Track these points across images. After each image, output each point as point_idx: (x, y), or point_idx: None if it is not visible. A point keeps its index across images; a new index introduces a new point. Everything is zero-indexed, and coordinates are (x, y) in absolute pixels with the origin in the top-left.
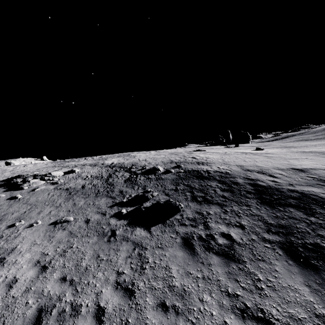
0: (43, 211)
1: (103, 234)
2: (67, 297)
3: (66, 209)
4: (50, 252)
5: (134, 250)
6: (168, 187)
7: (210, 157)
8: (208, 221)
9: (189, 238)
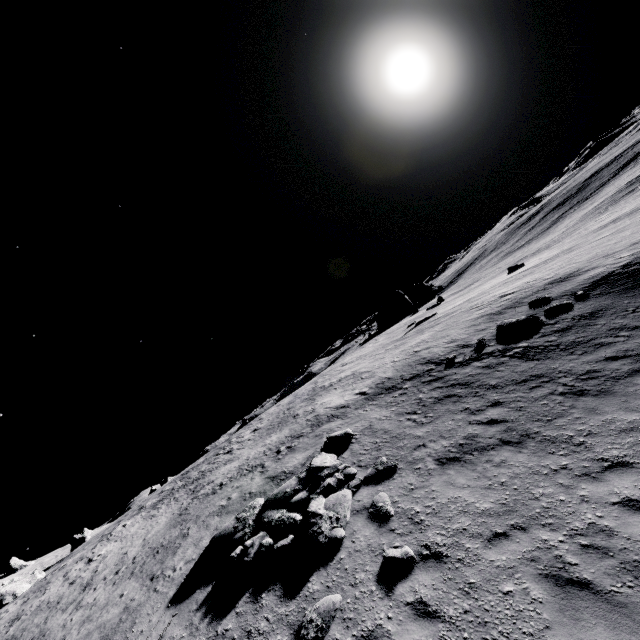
0: (633, 497)
1: None
2: None
3: None
4: None
5: None
6: None
7: (529, 280)
8: None
9: None
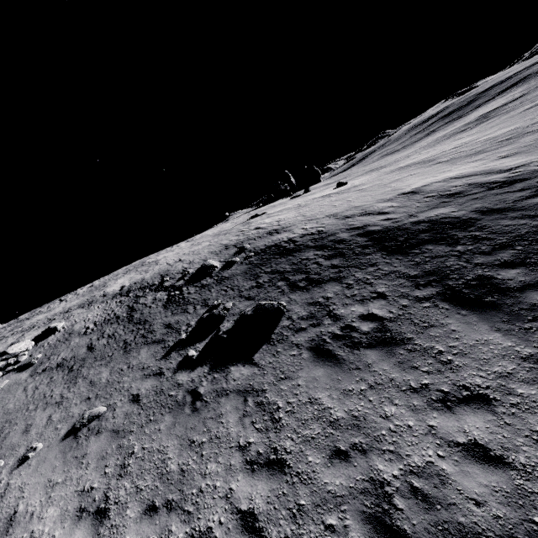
0: (33, 424)
1: (178, 405)
2: (176, 532)
3: (81, 398)
4: (94, 483)
5: (246, 403)
6: (244, 286)
7: (282, 218)
8: (333, 309)
9: (320, 344)
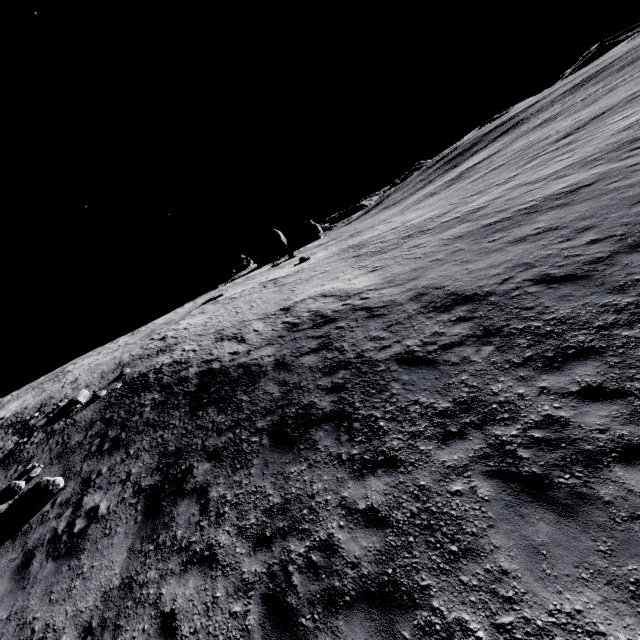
0: None
1: None
2: None
3: None
4: None
5: None
6: (74, 439)
7: (193, 324)
8: (86, 494)
9: (37, 547)
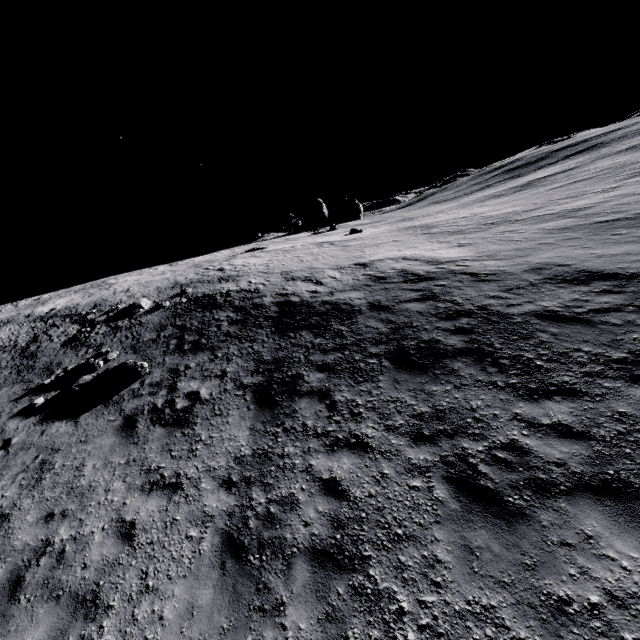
0: None
1: None
2: None
3: None
4: None
5: (36, 459)
6: (145, 337)
7: (251, 263)
8: (179, 380)
9: (136, 414)
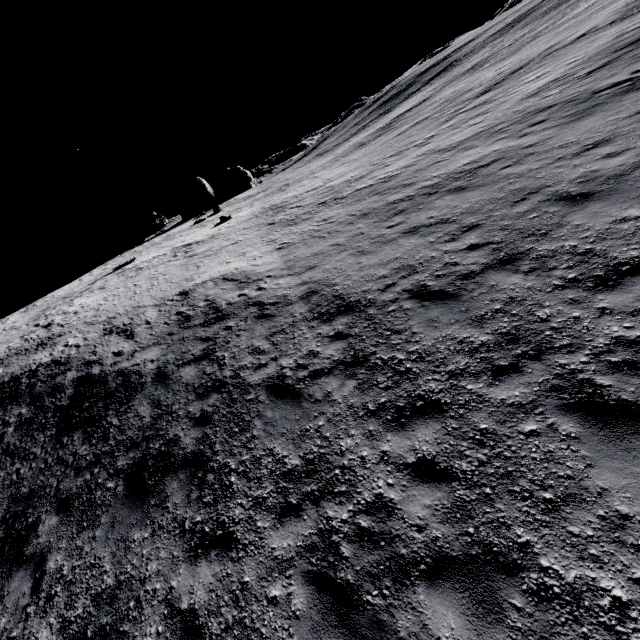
0: None
1: None
2: None
3: None
4: None
5: None
6: None
7: (85, 306)
8: None
9: None
